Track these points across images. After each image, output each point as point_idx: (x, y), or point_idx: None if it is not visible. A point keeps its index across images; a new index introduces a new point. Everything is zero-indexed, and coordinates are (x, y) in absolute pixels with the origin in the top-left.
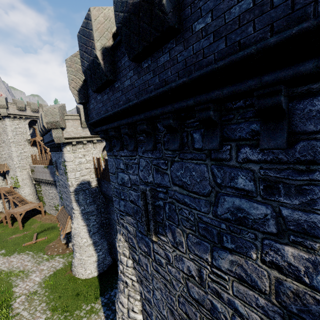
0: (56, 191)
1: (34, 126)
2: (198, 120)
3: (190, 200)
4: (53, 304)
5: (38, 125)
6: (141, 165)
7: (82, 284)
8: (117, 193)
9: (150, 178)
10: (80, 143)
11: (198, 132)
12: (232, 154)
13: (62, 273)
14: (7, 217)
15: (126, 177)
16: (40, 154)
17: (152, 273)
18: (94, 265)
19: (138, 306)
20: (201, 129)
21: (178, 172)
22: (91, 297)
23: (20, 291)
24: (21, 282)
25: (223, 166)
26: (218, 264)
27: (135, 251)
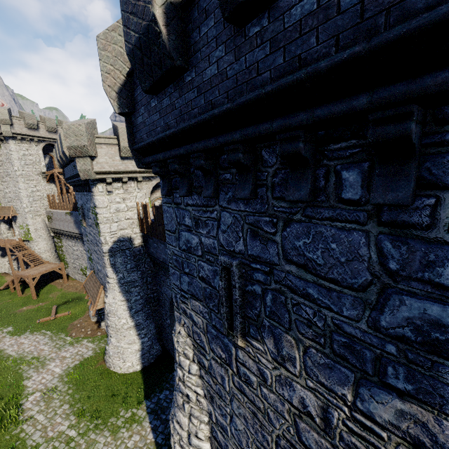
0: (83, 249)
1: (51, 153)
2: (372, 142)
3: (320, 293)
4: (79, 407)
5: (56, 152)
6: (223, 223)
7: (120, 381)
8: (177, 262)
9: (240, 246)
10: (118, 181)
11: (354, 169)
12: (437, 216)
13: (91, 364)
14: (15, 281)
15: (195, 239)
16: (60, 194)
17: (231, 391)
18: (137, 356)
19: (204, 431)
20: (363, 163)
21: (299, 240)
22: (132, 400)
23: (34, 385)
24: (35, 373)
25: (408, 239)
26: (367, 409)
27: (203, 353)
